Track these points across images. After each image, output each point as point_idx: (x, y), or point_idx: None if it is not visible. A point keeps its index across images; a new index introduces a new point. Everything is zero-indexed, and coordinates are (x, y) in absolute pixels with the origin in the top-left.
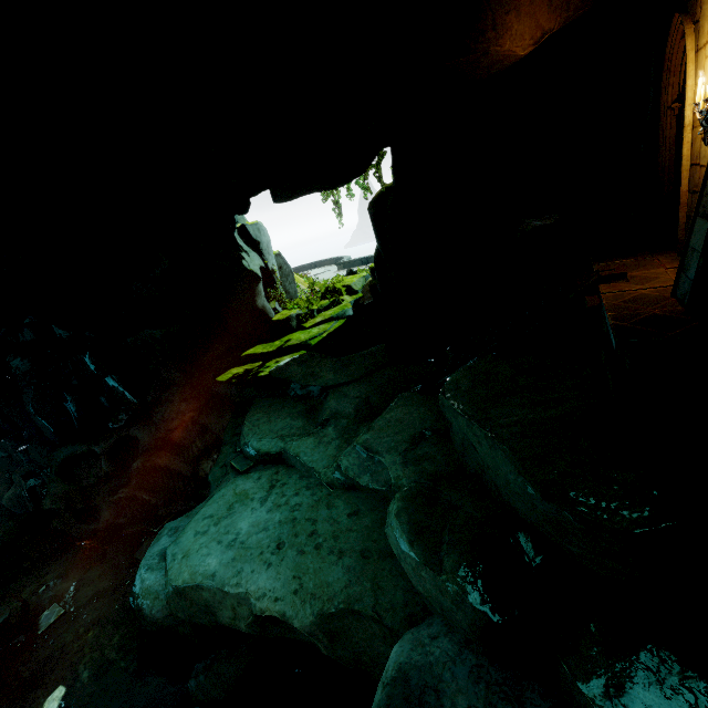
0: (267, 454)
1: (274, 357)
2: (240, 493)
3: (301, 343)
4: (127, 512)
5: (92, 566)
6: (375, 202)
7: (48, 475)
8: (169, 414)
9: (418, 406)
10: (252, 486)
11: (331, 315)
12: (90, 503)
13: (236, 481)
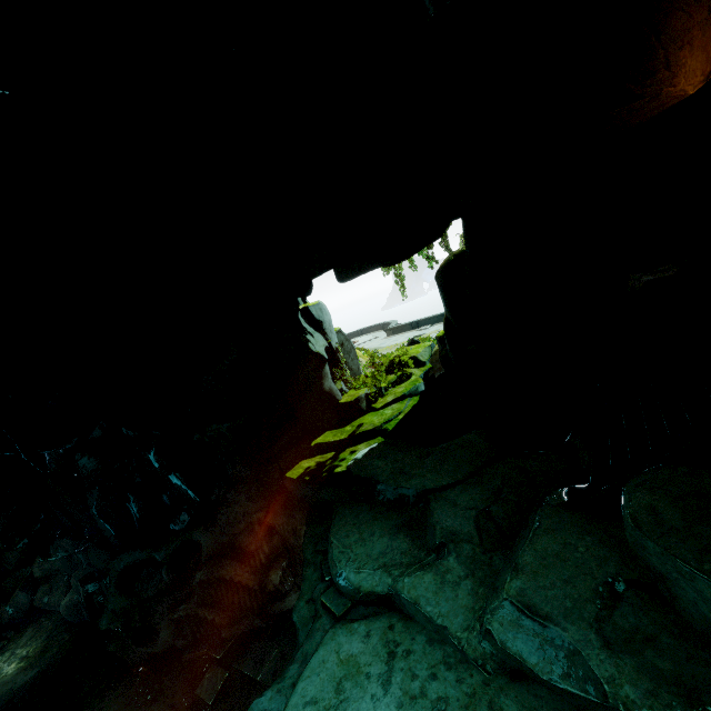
0: (371, 594)
1: (348, 446)
2: (347, 661)
3: (376, 428)
4: (187, 633)
5: (148, 705)
6: (443, 271)
7: (106, 585)
8: (235, 516)
9: (579, 533)
10: (361, 649)
11: (403, 393)
12: (148, 621)
13: (336, 636)
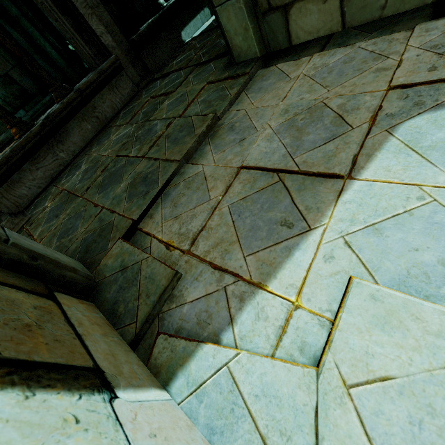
0: None
1: None
2: None
3: None
4: None
5: None
6: None
7: None
8: None
9: None
10: None
11: None
12: None
13: None
